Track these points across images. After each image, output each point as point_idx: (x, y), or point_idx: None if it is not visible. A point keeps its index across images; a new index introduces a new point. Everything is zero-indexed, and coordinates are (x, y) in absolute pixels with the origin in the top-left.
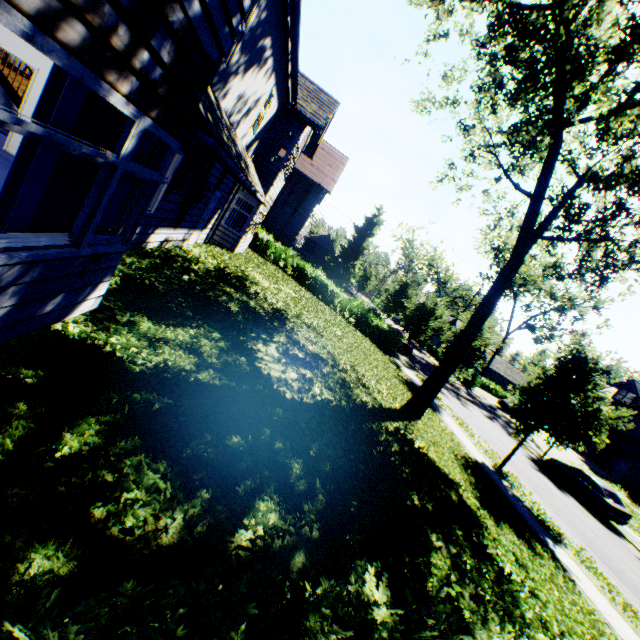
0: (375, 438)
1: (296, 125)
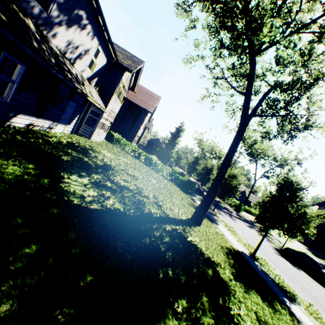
0: (151, 233)
1: (120, 71)
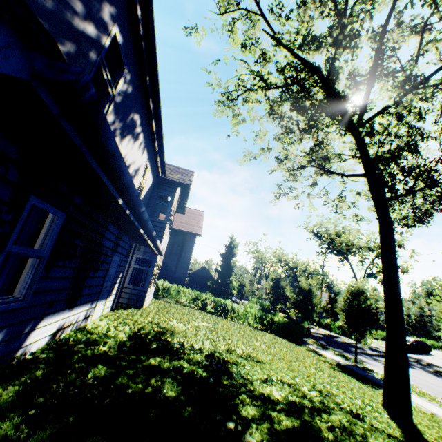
0: None
1: (169, 190)
